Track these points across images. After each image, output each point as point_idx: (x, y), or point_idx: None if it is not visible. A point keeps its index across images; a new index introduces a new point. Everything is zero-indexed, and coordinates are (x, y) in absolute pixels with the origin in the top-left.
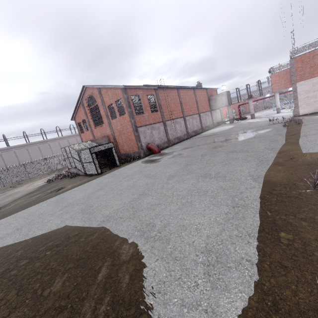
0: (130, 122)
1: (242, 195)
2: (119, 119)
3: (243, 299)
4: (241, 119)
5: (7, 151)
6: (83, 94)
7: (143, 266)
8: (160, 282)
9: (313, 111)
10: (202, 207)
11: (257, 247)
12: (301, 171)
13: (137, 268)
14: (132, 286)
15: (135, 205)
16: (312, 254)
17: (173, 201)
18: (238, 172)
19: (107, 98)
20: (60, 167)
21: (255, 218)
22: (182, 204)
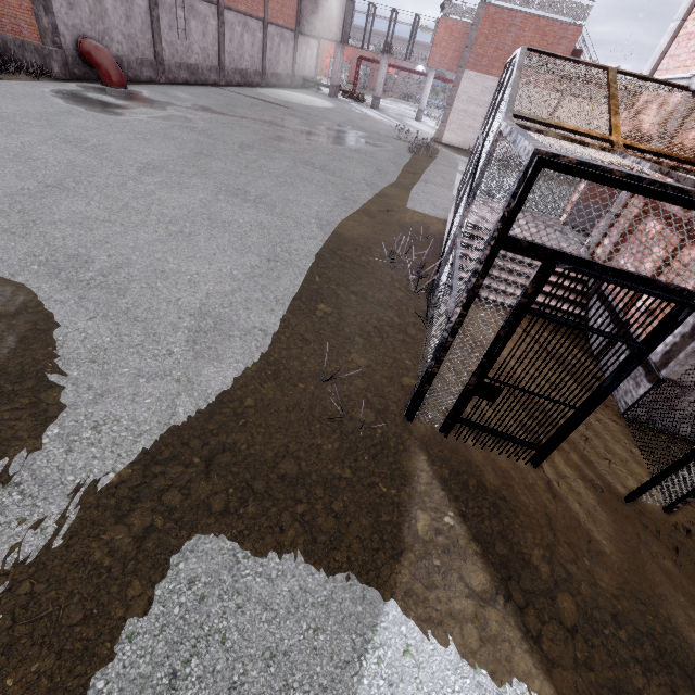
0: None
1: (292, 245)
2: None
3: (238, 369)
4: (354, 99)
5: None
6: None
7: (57, 326)
8: (96, 350)
9: (460, 145)
10: (212, 250)
11: (282, 317)
12: (389, 234)
13: (39, 327)
14: (27, 353)
15: (32, 208)
16: (343, 330)
17: (146, 224)
18: (301, 205)
19: None
20: None
21: (296, 282)
22: (168, 235)
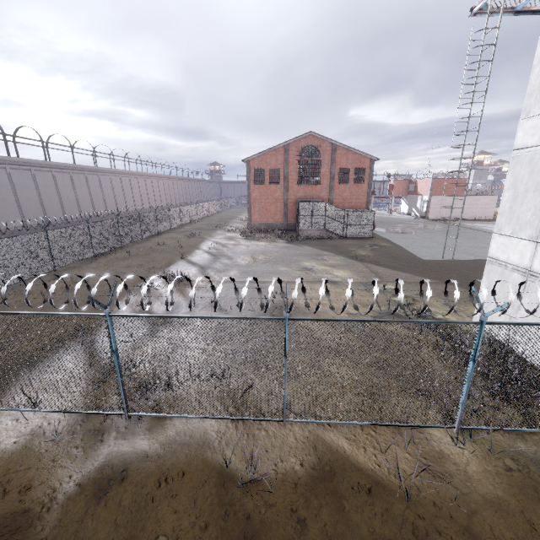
0: (366, 194)
1: None
2: (351, 187)
3: None
4: None
5: (43, 170)
6: (297, 139)
7: None
8: None
9: (435, 218)
10: None
11: None
12: None
13: None
14: None
15: None
16: None
17: None
18: None
19: (343, 160)
20: (165, 229)
21: None
22: None
